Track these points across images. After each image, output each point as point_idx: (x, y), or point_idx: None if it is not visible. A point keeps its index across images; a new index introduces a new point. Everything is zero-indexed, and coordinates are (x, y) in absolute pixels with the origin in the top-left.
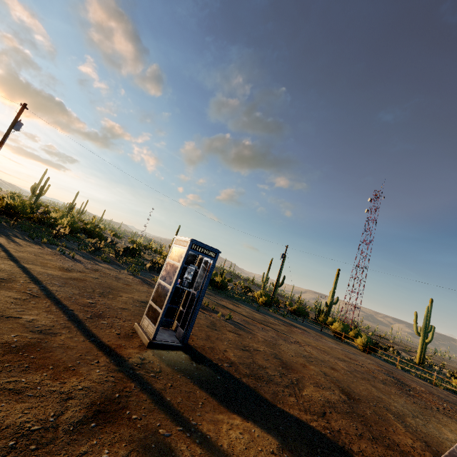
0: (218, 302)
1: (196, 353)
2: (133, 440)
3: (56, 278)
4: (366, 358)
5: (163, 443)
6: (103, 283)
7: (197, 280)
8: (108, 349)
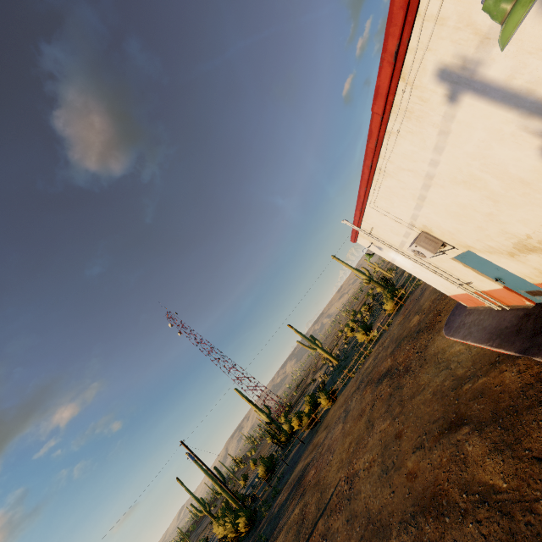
0: None
1: None
2: None
3: None
4: (351, 400)
5: None
6: None
7: None
8: None
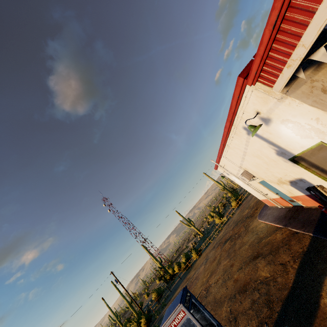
0: None
1: None
2: None
3: None
4: (210, 253)
5: None
6: None
7: (203, 326)
8: None
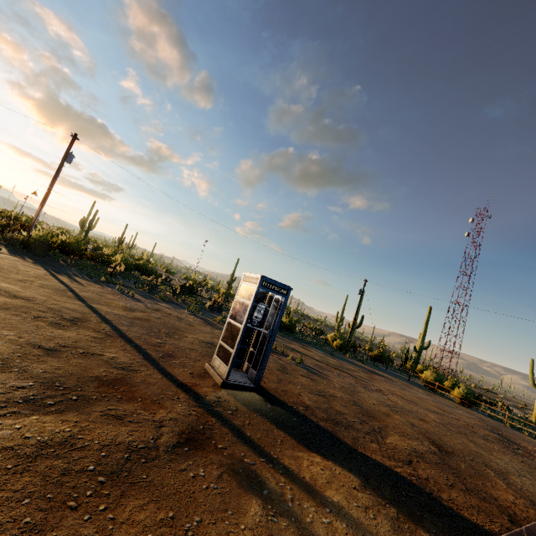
0: (286, 345)
1: (269, 395)
2: (223, 464)
3: (123, 318)
4: (465, 412)
5: (249, 469)
6: (166, 323)
7: (268, 320)
8: (185, 387)
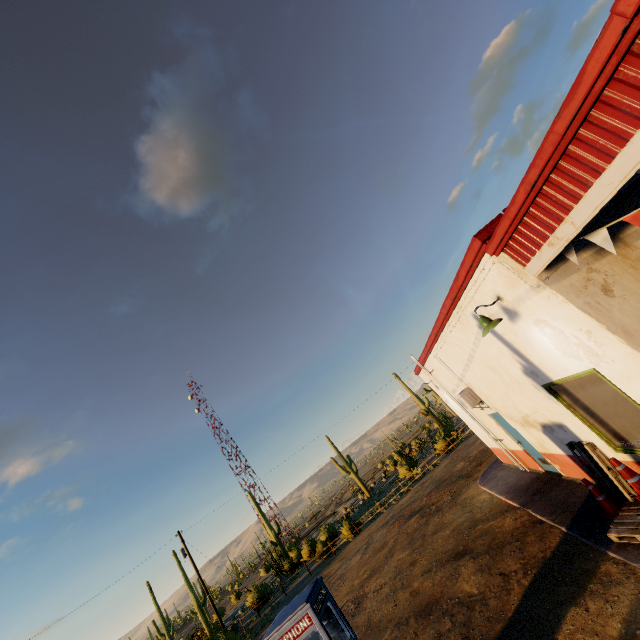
0: None
1: None
2: None
3: None
4: (376, 533)
5: None
6: None
7: None
8: None
